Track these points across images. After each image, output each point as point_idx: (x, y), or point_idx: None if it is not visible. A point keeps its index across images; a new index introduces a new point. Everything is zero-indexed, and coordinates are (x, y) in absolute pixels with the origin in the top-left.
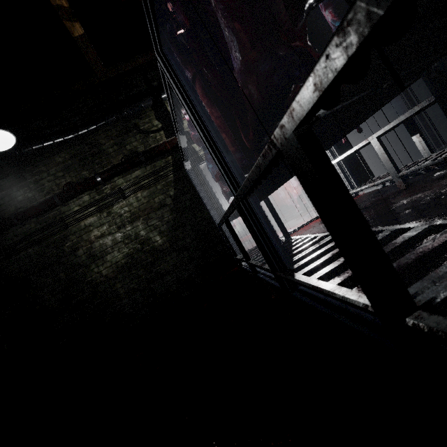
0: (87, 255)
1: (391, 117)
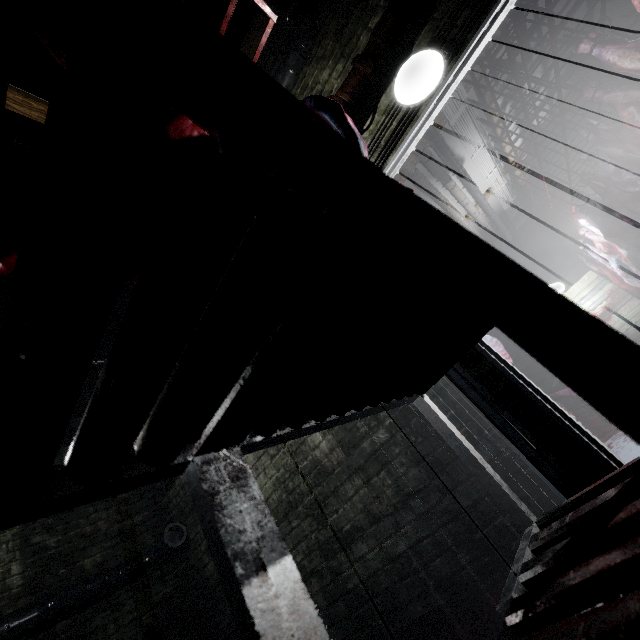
0: None
1: None
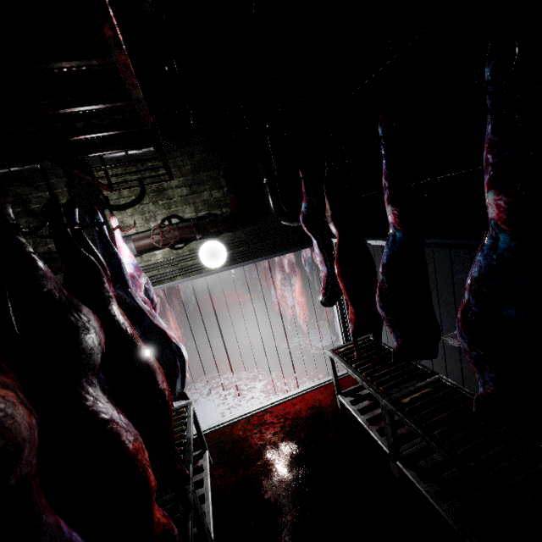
0: None
1: (431, 276)
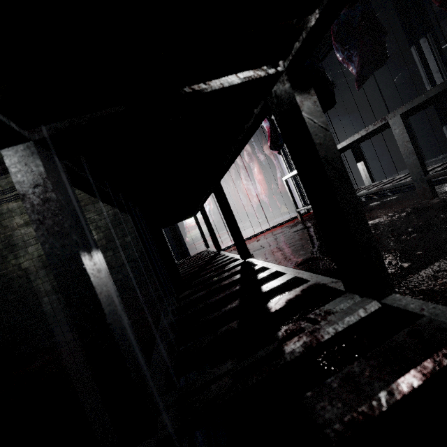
0: (5, 244)
1: None
